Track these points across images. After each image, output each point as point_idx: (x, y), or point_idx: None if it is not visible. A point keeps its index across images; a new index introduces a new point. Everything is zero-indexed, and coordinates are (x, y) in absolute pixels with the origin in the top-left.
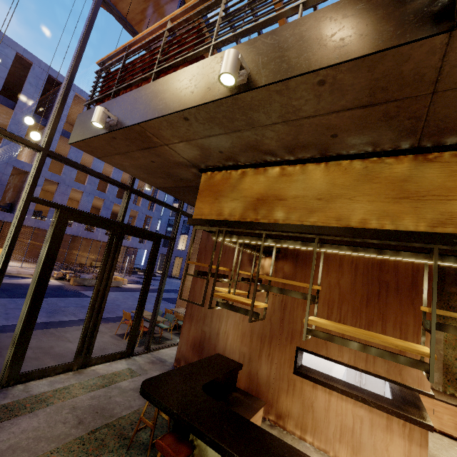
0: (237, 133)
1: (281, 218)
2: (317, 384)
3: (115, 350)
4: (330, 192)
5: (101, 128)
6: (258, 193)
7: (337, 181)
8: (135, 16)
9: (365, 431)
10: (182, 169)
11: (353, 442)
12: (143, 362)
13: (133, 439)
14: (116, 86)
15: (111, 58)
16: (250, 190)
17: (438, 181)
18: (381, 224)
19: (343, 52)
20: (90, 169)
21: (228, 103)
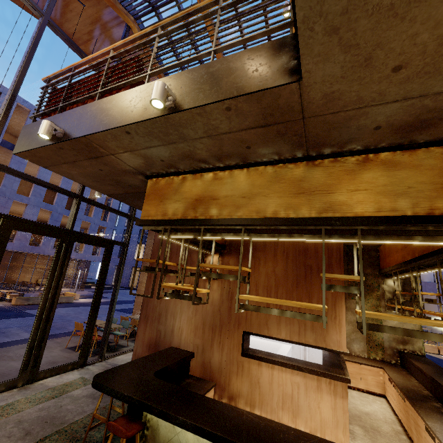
0: (173, 144)
1: (215, 214)
2: (261, 362)
3: (66, 362)
4: (251, 191)
5: (48, 140)
6: (196, 195)
7: (256, 182)
8: (82, 36)
9: (301, 395)
10: (129, 176)
11: (293, 407)
12: (97, 370)
13: (86, 440)
14: (62, 102)
15: (57, 76)
16: (189, 192)
17: (322, 180)
18: (287, 214)
19: (239, 89)
20: (36, 178)
21: (161, 121)
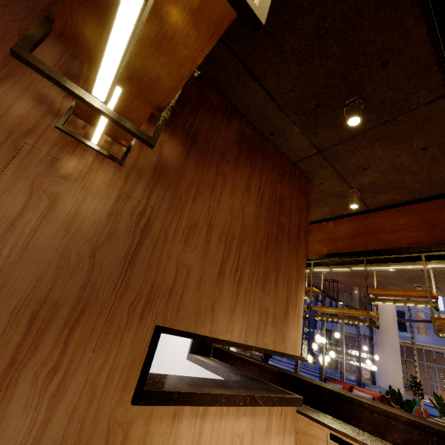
0: None
1: None
2: (184, 406)
3: None
4: None
5: None
6: None
7: None
8: None
9: None
10: None
11: None
12: None
13: None
14: None
15: None
16: None
17: None
18: None
19: None
20: None
21: None
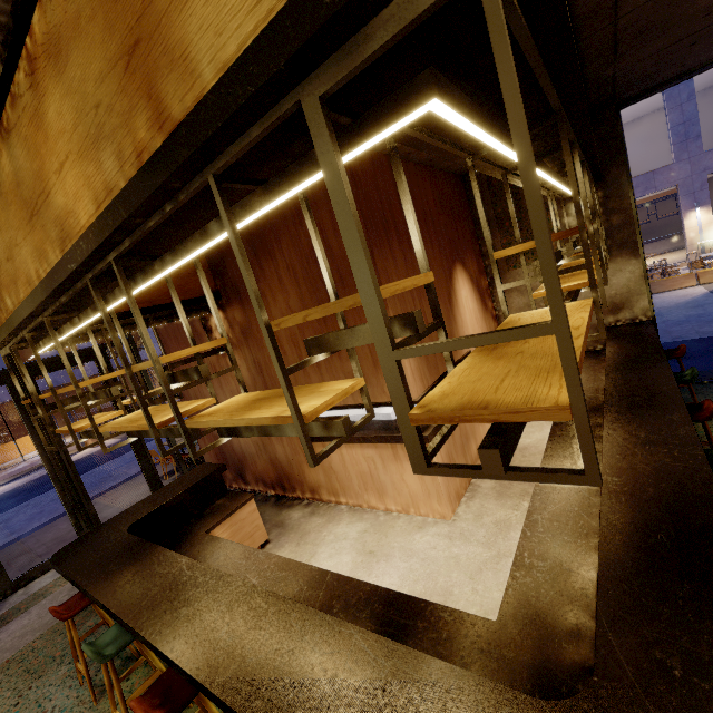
0: None
1: (12, 307)
2: (325, 442)
3: None
4: (5, 243)
5: None
6: None
7: None
8: None
9: (380, 470)
10: None
11: (376, 486)
12: None
13: None
14: None
15: None
16: None
17: (29, 166)
18: (45, 271)
19: None
20: None
21: None
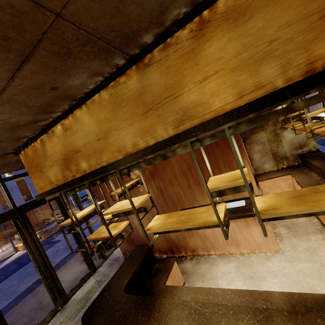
0: None
1: (87, 168)
2: None
3: (84, 273)
4: (102, 130)
5: None
6: (61, 154)
7: (100, 117)
8: None
9: (237, 233)
10: (2, 159)
11: (234, 241)
12: (104, 269)
13: None
14: None
15: None
16: (55, 154)
17: (162, 82)
18: (146, 141)
19: None
20: None
21: None
